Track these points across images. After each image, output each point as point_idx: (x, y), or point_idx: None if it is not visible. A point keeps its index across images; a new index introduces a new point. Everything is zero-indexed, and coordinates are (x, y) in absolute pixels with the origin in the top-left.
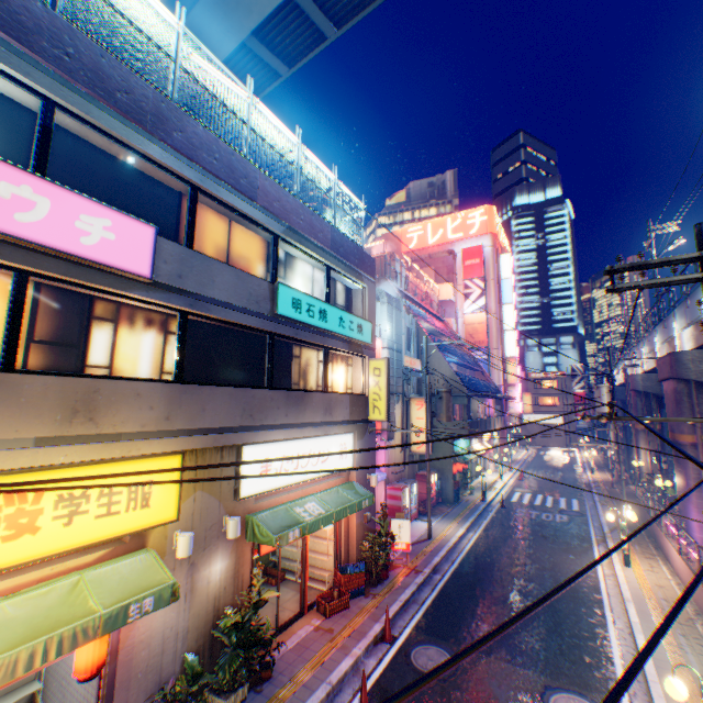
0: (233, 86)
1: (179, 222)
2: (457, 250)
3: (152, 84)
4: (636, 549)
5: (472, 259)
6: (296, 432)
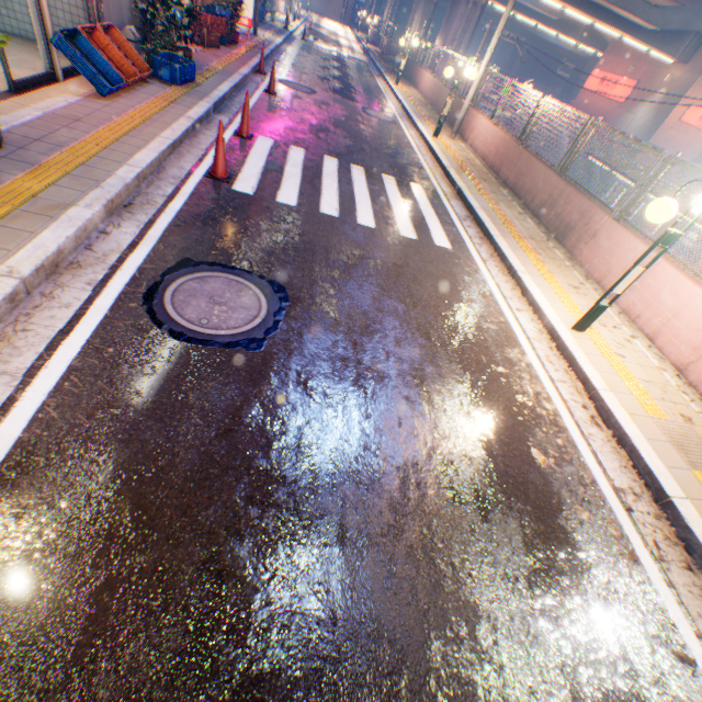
0: None
1: None
2: None
3: None
4: (400, 83)
5: None
6: None
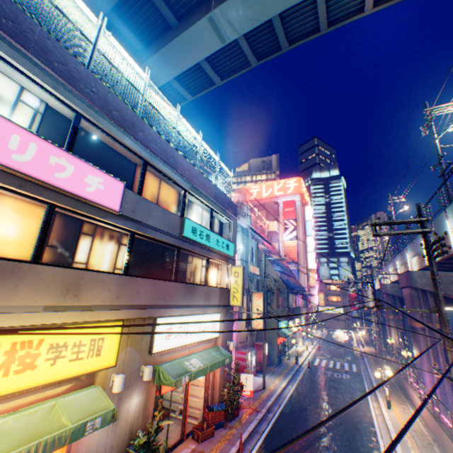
0: (170, 109)
1: (134, 180)
2: (280, 202)
3: (130, 107)
4: (394, 397)
5: (289, 208)
6: (188, 310)
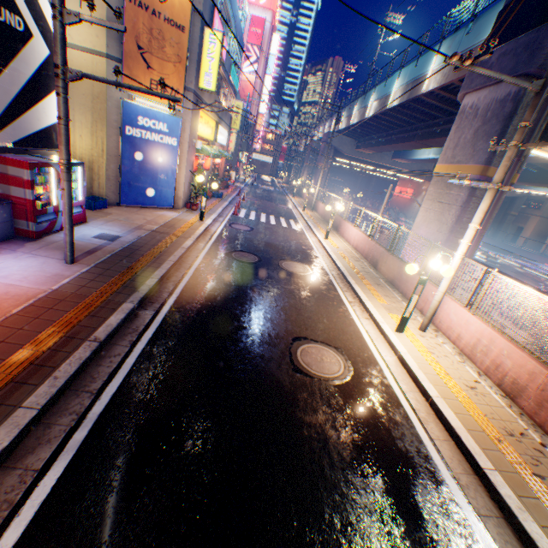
0: None
1: None
2: (248, 14)
3: None
4: (296, 197)
5: (257, 29)
6: (225, 125)
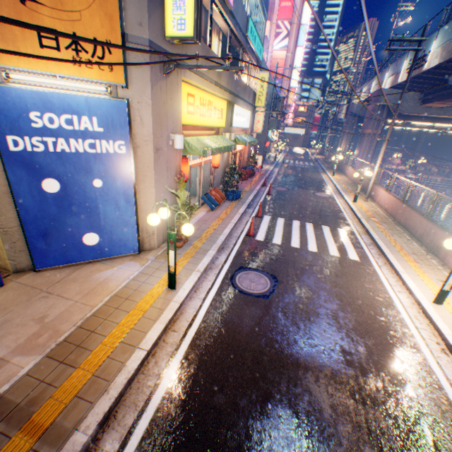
0: None
1: None
2: None
3: None
4: (335, 173)
5: (287, 2)
6: (243, 104)
